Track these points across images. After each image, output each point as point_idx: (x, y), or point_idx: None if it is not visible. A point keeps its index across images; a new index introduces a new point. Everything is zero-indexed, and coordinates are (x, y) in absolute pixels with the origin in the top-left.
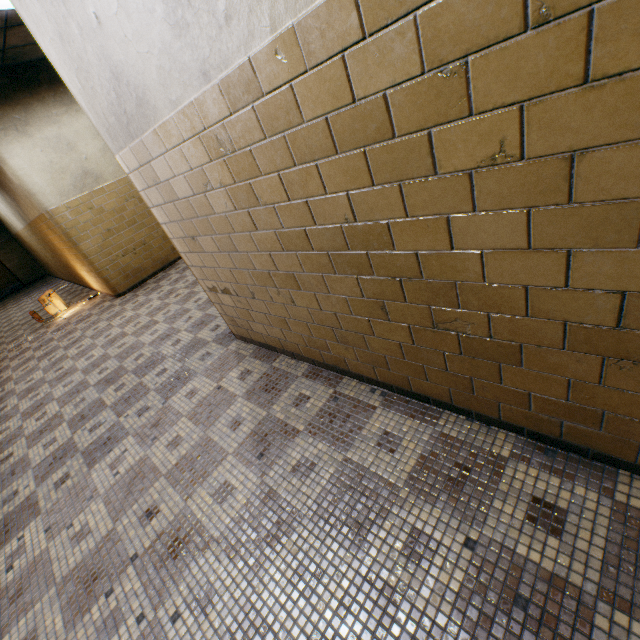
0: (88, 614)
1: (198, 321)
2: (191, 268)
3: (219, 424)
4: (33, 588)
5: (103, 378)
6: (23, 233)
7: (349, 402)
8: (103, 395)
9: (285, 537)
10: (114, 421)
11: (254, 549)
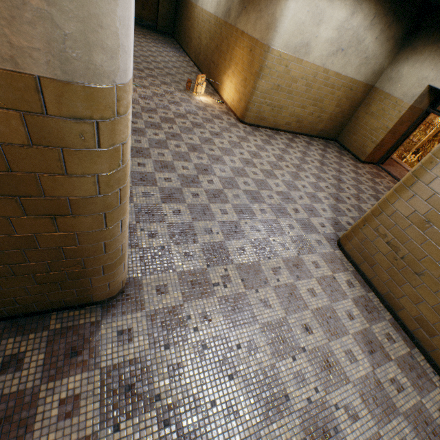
0: (284, 360)
1: (308, 206)
2: (383, 214)
3: (339, 306)
4: (244, 313)
5: (248, 190)
6: (201, 11)
7: (419, 367)
8: (252, 206)
9: (391, 416)
10: (265, 236)
11: (374, 407)
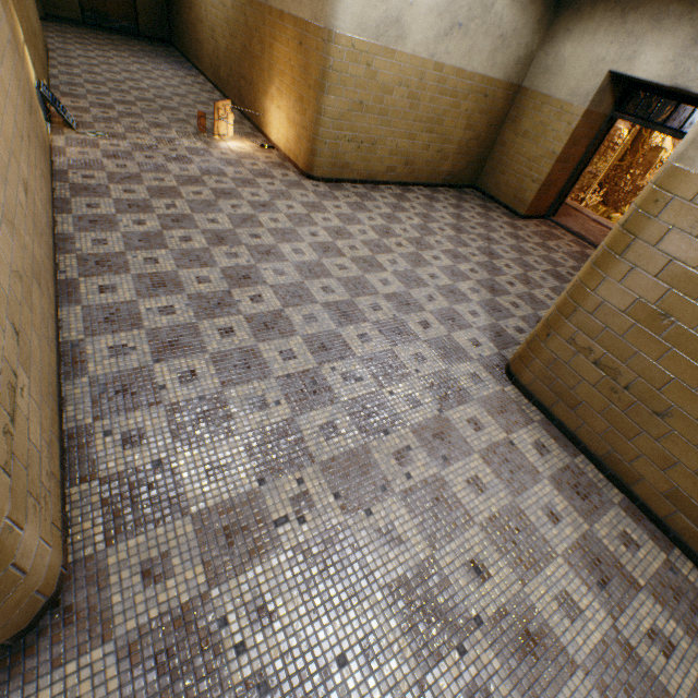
0: (442, 662)
1: (445, 312)
2: (579, 311)
3: (530, 500)
4: (348, 572)
5: (332, 303)
6: None
7: (690, 587)
8: (342, 332)
9: None
10: (374, 387)
11: None
